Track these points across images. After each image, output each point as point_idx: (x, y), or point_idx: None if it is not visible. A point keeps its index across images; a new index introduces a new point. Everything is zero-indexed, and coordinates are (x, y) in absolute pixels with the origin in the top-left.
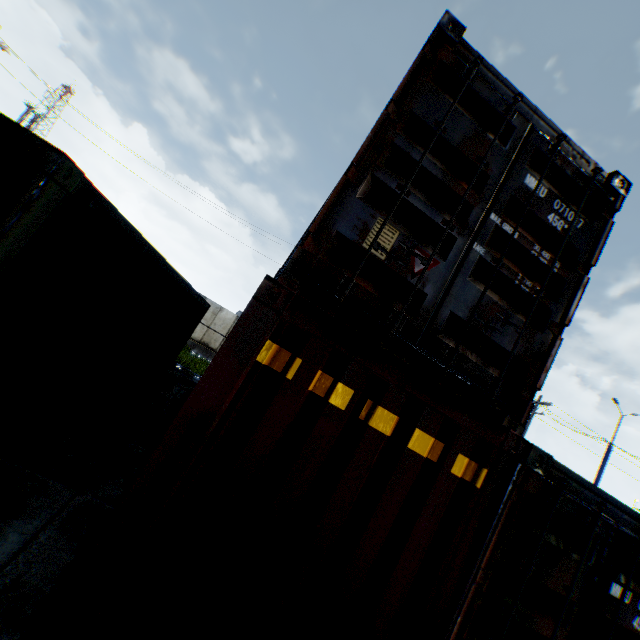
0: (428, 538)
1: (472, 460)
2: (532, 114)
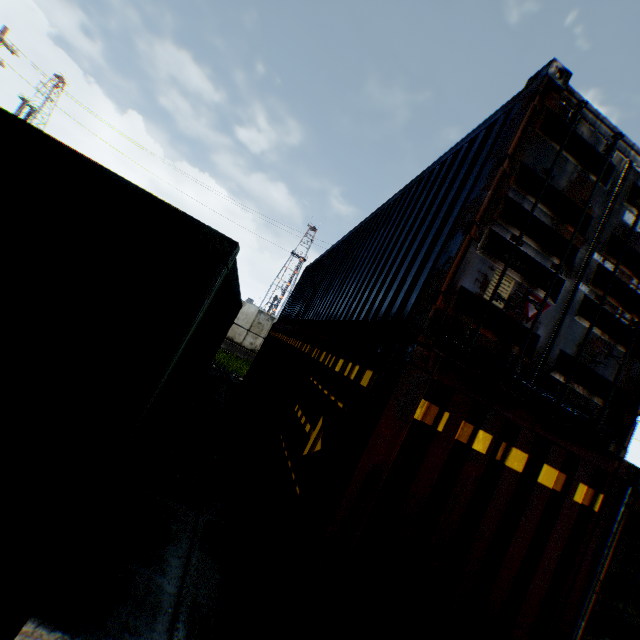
0: (555, 557)
1: (588, 487)
2: (628, 150)
